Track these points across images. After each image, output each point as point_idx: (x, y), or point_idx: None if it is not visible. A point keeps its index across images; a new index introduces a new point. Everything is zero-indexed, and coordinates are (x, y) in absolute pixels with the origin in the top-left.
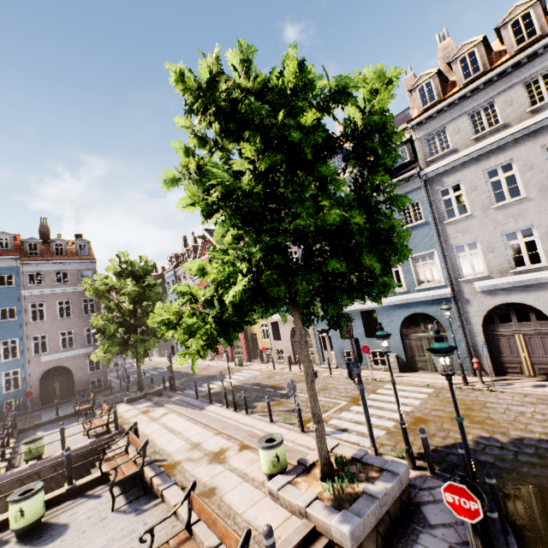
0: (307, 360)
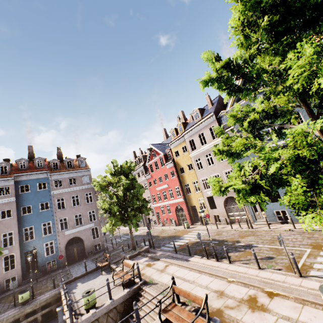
0: None
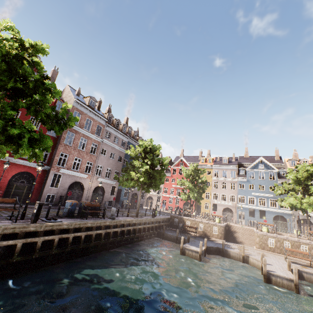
0: (308, 216)
